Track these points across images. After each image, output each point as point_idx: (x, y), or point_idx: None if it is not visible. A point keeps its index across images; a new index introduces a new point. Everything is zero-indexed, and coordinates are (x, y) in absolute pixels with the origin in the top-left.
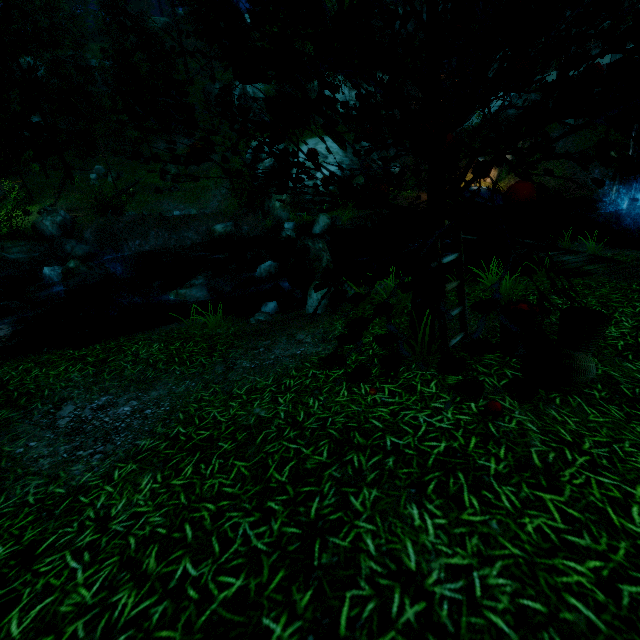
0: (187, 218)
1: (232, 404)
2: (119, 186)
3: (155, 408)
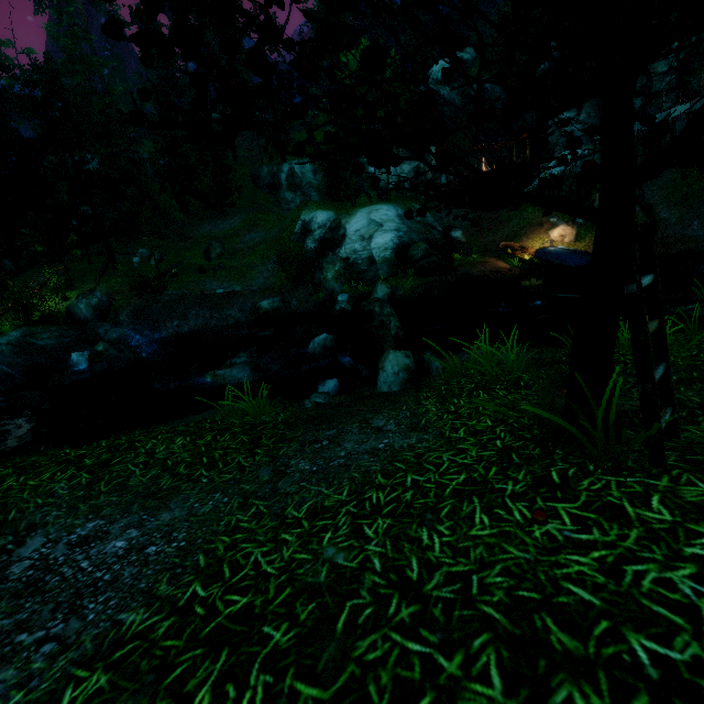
0: (231, 295)
1: (286, 537)
2: (162, 268)
3: (163, 543)
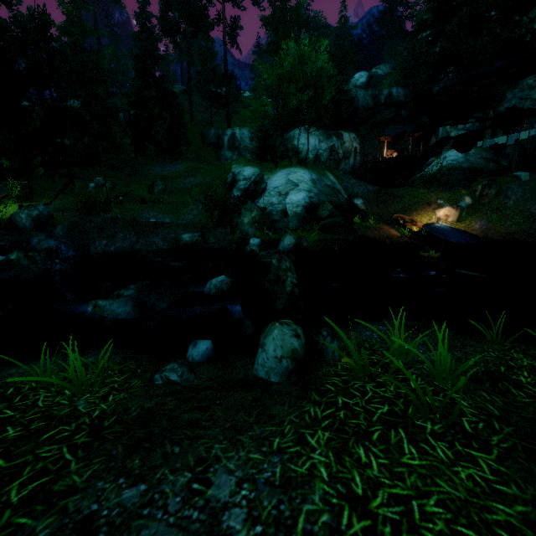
0: (158, 225)
1: None
2: (111, 195)
3: None
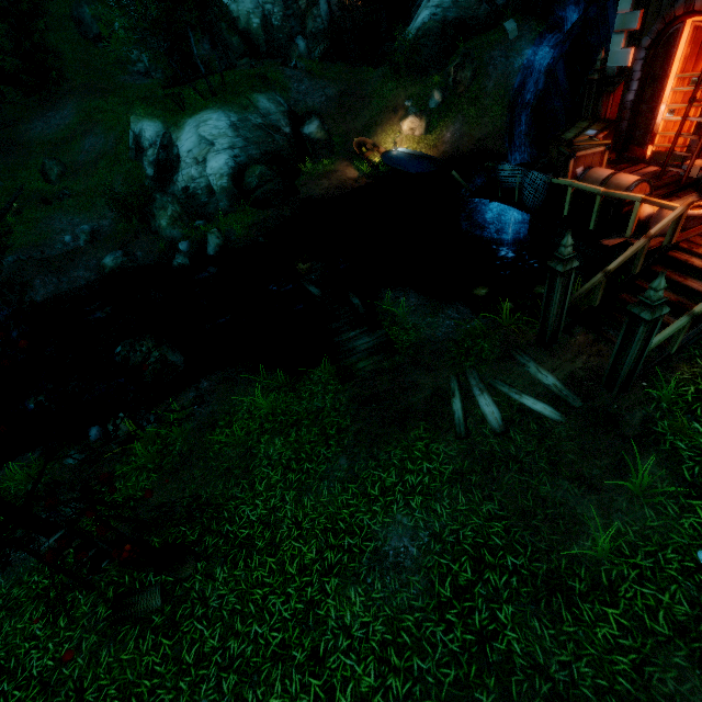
0: (71, 255)
1: None
2: (1, 201)
3: None
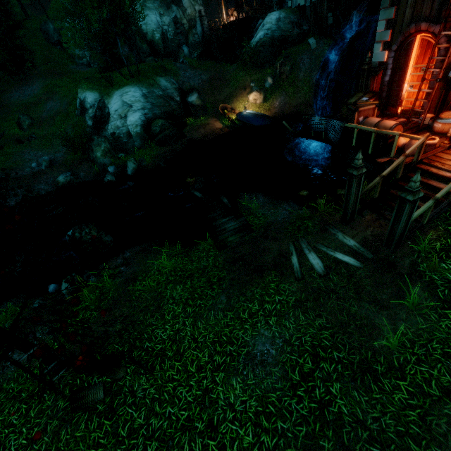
0: (36, 174)
1: None
2: None
3: None
